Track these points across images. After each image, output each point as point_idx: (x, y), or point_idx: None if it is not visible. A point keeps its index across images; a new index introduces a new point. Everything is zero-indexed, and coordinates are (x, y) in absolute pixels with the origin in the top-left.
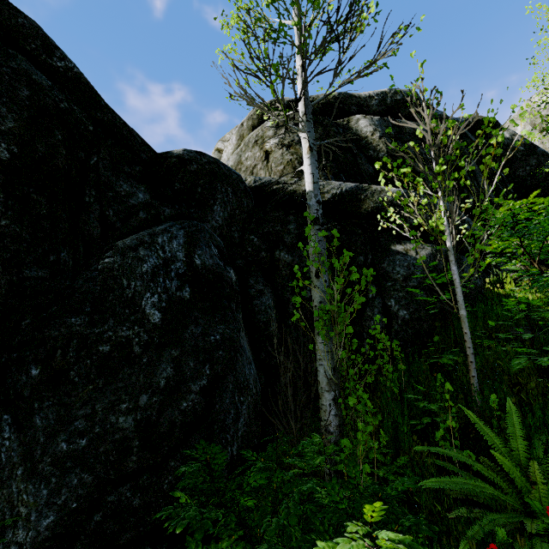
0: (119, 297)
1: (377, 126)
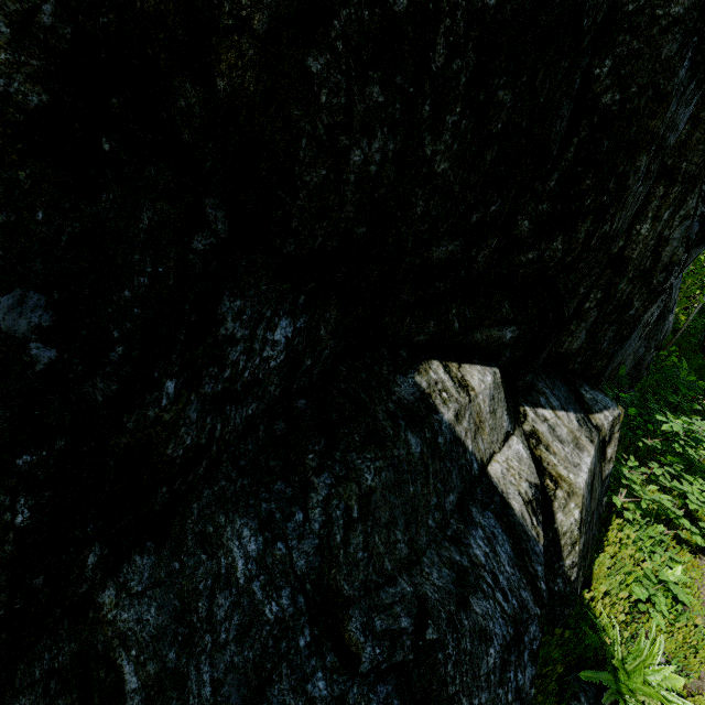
0: None
1: None
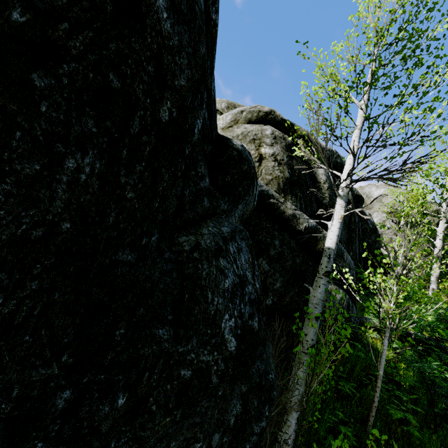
0: (203, 312)
1: (327, 178)
